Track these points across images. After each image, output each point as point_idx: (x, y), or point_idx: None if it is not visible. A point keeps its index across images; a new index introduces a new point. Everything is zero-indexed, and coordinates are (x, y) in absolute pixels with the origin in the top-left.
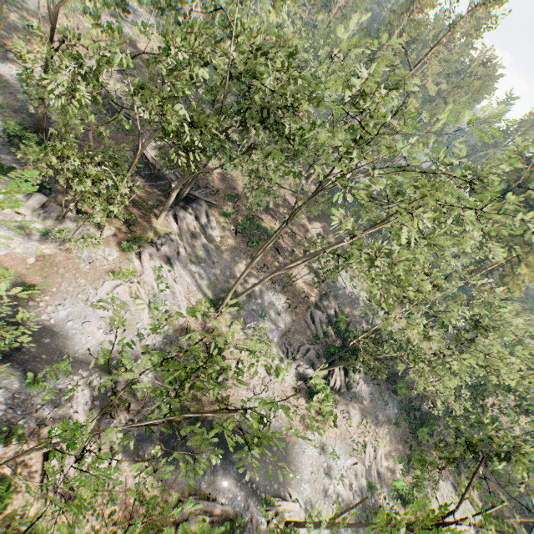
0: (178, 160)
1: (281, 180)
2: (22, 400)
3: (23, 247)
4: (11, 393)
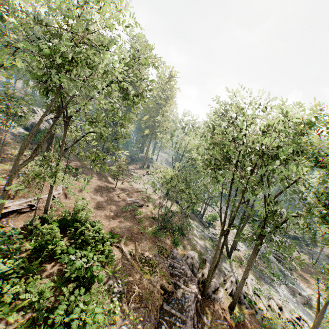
0: None
1: None
2: None
3: None
4: None
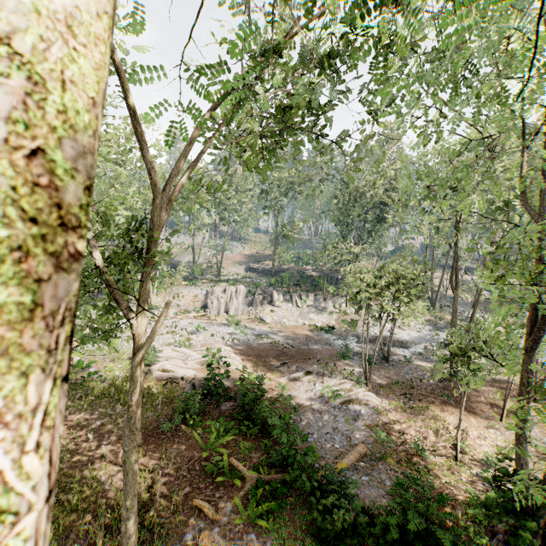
0: (385, 215)
1: (405, 222)
2: (417, 353)
3: (324, 318)
4: (409, 352)
